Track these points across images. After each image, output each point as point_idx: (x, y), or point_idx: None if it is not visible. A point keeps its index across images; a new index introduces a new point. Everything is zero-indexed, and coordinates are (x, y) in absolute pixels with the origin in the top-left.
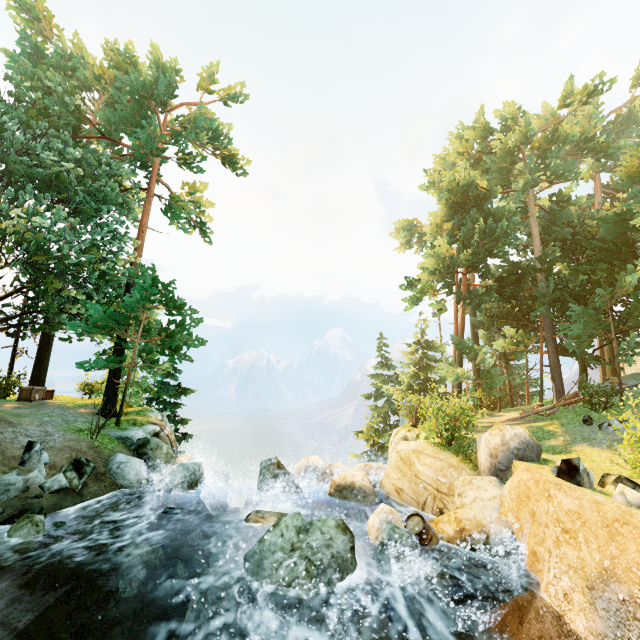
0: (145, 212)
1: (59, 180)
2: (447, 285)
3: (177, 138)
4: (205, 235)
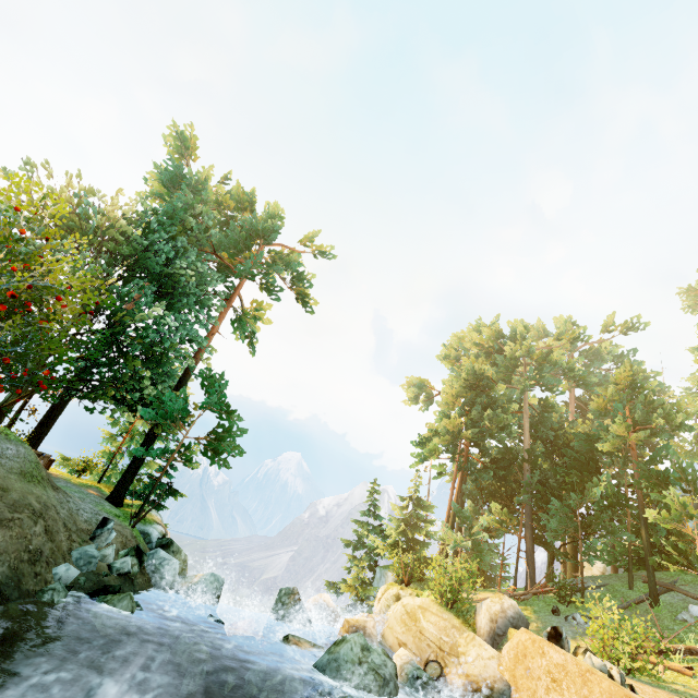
0: (220, 318)
1: (167, 276)
2: (452, 452)
3: (268, 269)
4: (252, 346)
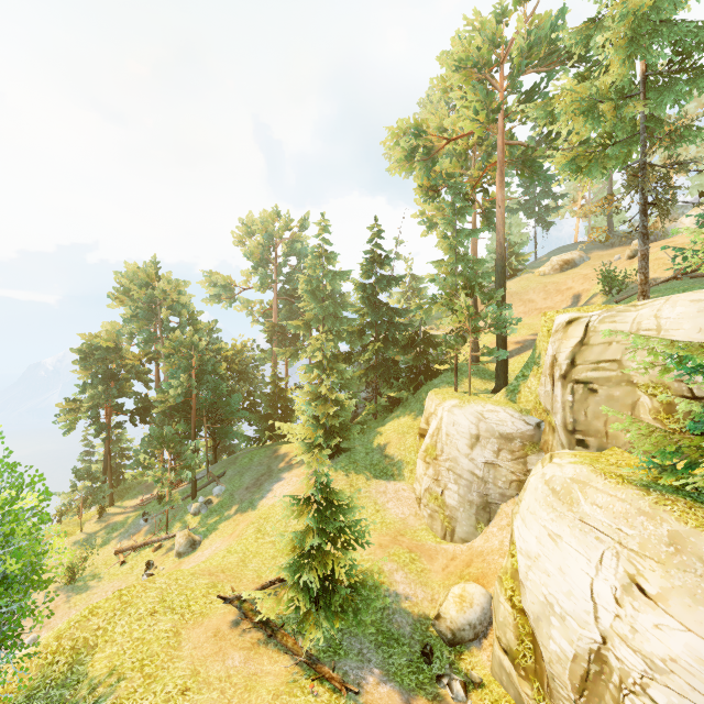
0: None
1: None
2: (93, 417)
3: None
4: None
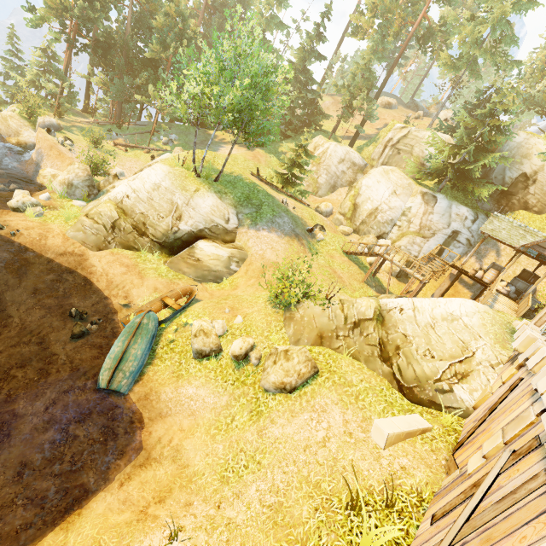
0: None
1: None
2: (62, 26)
3: None
4: None
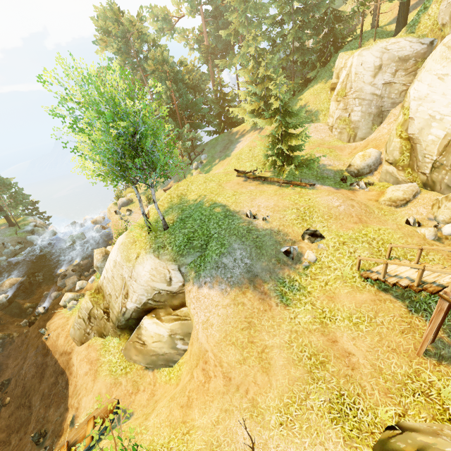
0: None
1: None
2: None
3: None
4: None
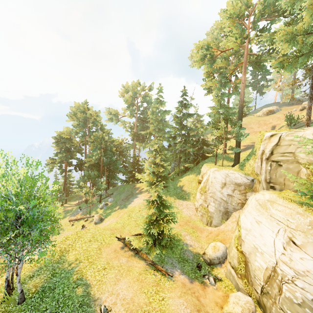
0: None
1: None
2: (60, 166)
3: None
4: None
